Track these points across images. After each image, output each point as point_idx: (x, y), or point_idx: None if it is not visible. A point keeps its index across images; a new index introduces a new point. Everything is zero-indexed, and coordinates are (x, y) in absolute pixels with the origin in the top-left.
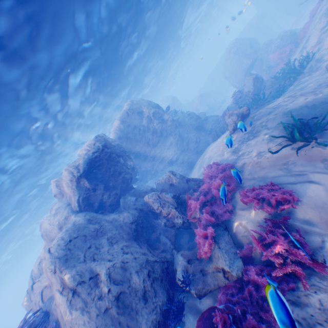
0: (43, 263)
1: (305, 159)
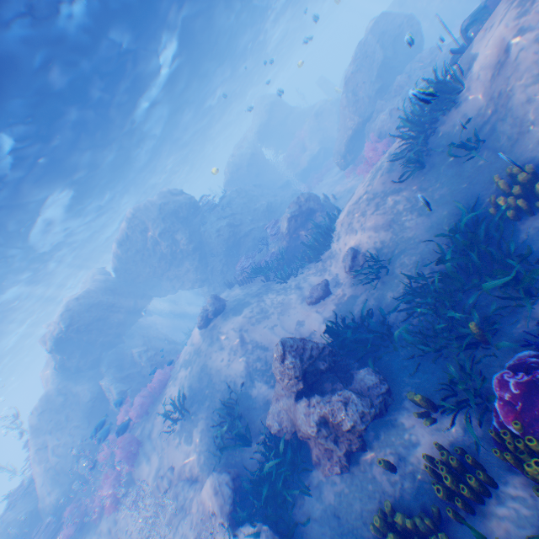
0: None
1: (164, 435)
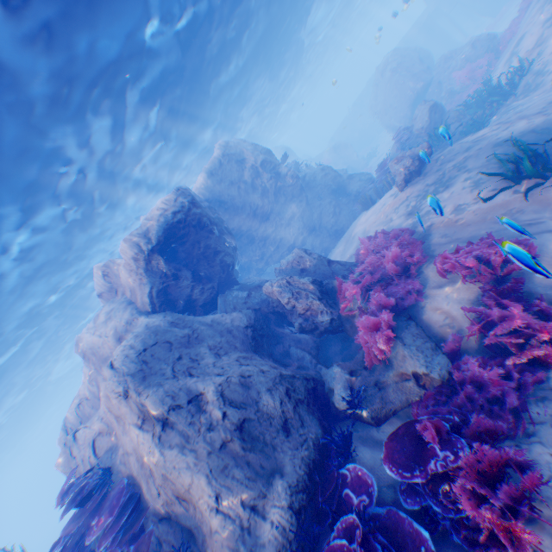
0: (85, 405)
1: (539, 203)
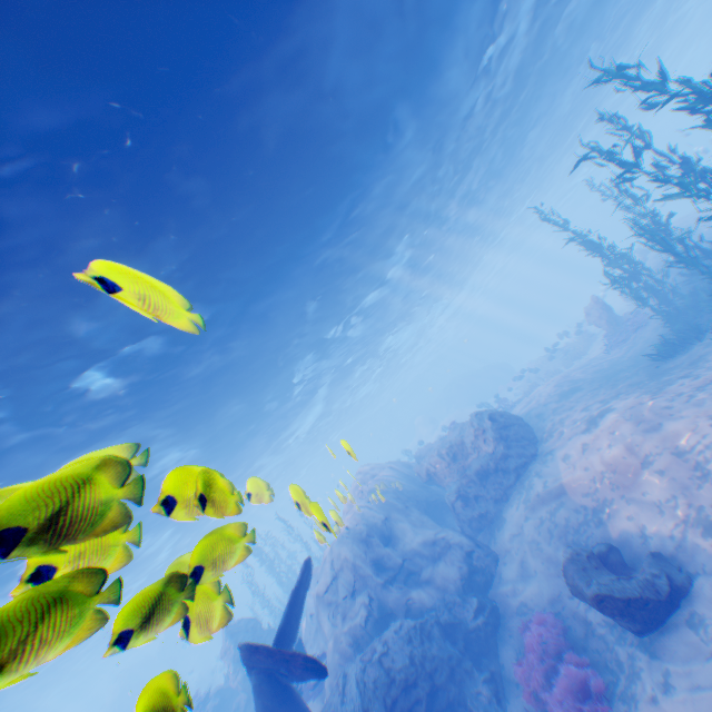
0: None
1: None
